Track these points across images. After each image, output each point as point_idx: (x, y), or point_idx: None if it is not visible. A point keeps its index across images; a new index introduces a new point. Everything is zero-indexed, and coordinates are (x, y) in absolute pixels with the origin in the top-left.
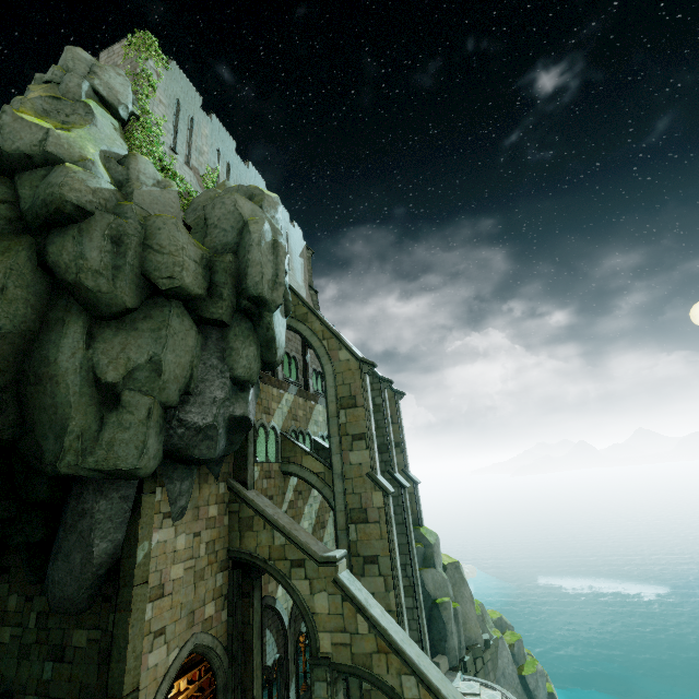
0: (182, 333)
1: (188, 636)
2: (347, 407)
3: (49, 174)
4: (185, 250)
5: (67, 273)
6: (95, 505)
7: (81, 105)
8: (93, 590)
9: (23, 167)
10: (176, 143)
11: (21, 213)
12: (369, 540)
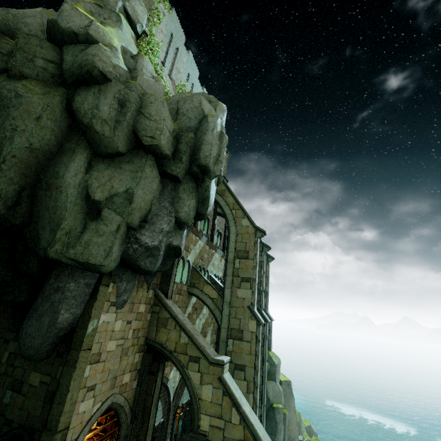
0: (151, 178)
1: (109, 394)
2: (241, 258)
3: (87, 48)
4: (165, 121)
5: (84, 117)
6: (67, 285)
7: (115, 14)
8: (52, 346)
9: (70, 41)
10: (165, 60)
11: (62, 71)
12: (241, 353)
